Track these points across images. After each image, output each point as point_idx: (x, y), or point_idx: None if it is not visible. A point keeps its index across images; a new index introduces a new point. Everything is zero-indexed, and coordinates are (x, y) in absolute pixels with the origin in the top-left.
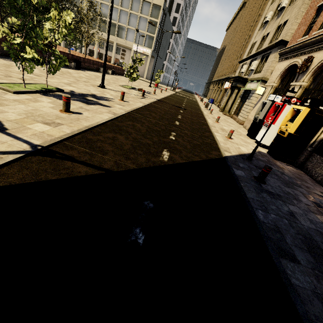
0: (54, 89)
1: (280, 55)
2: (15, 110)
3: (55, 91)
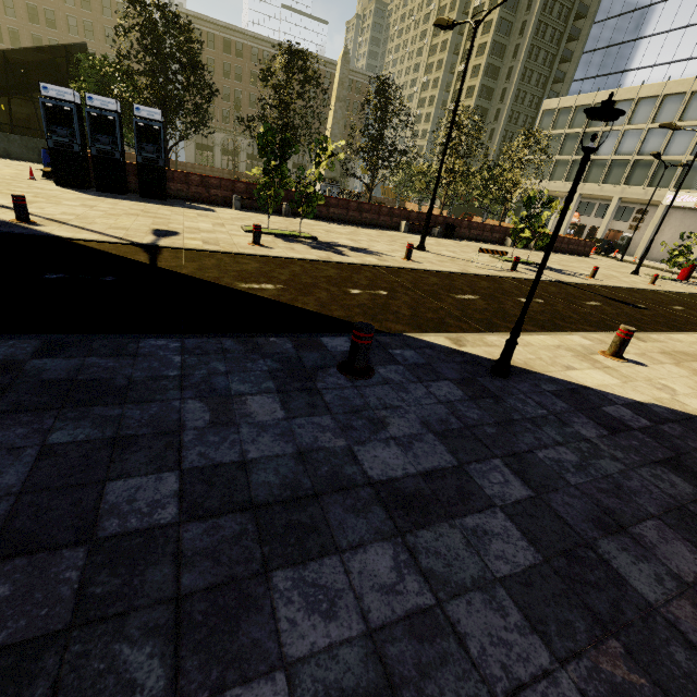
0: (302, 235)
1: None
2: (210, 236)
3: (302, 238)
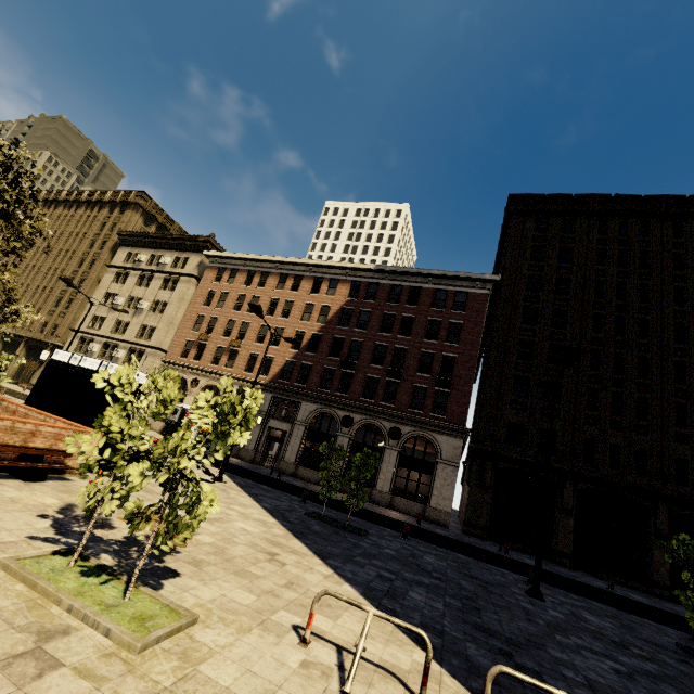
0: None
1: (164, 362)
2: None
3: None
